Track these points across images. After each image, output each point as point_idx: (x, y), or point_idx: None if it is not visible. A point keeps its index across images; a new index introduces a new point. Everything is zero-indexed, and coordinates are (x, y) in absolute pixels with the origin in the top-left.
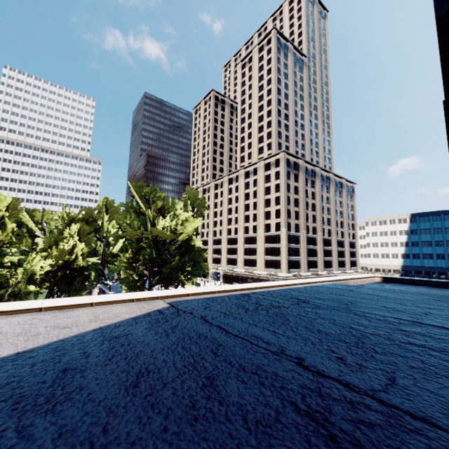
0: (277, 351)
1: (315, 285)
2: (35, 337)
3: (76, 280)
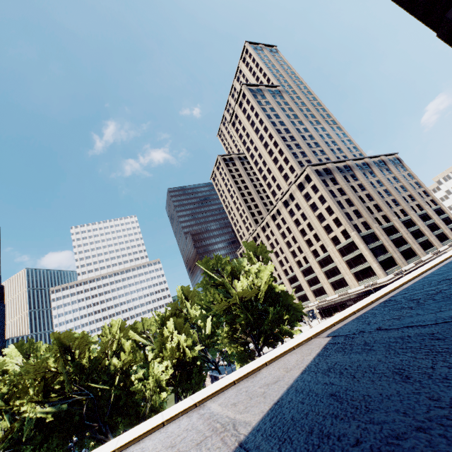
0: None
1: (446, 263)
2: (266, 394)
3: (193, 374)
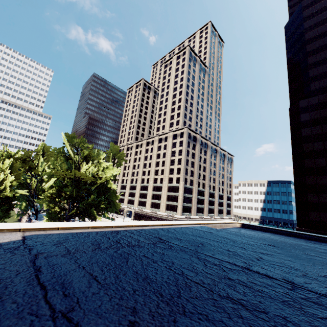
0: (61, 312)
1: (186, 226)
2: None
3: (1, 208)
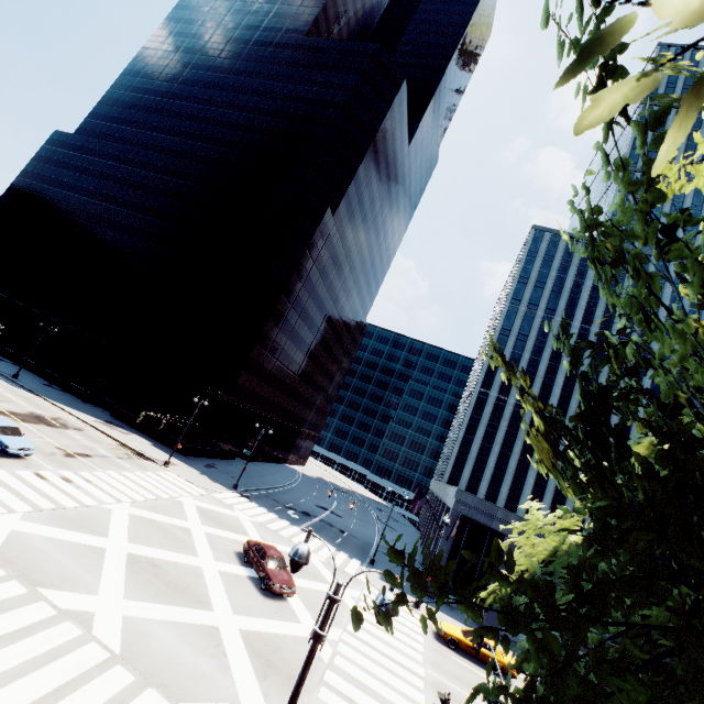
0: None
1: None
2: None
3: None
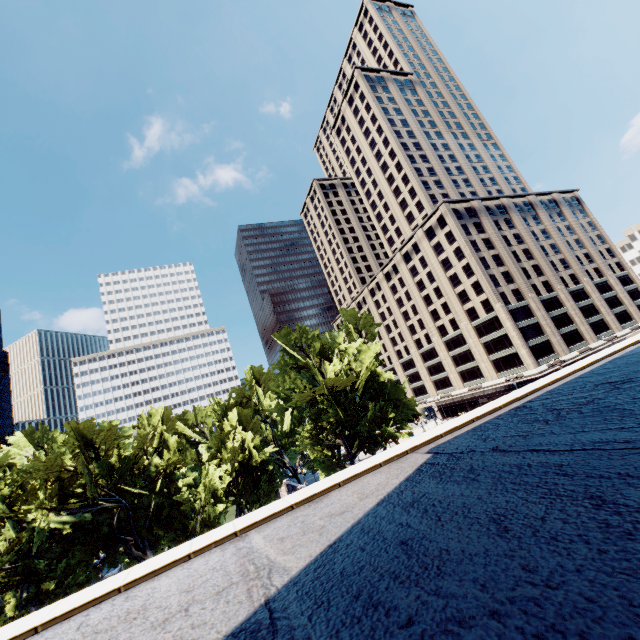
0: None
1: (614, 357)
2: (324, 529)
3: (262, 482)
